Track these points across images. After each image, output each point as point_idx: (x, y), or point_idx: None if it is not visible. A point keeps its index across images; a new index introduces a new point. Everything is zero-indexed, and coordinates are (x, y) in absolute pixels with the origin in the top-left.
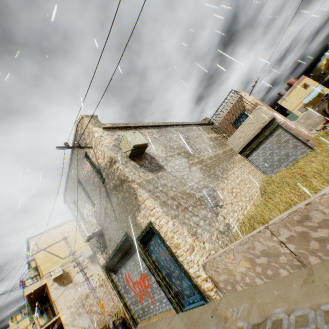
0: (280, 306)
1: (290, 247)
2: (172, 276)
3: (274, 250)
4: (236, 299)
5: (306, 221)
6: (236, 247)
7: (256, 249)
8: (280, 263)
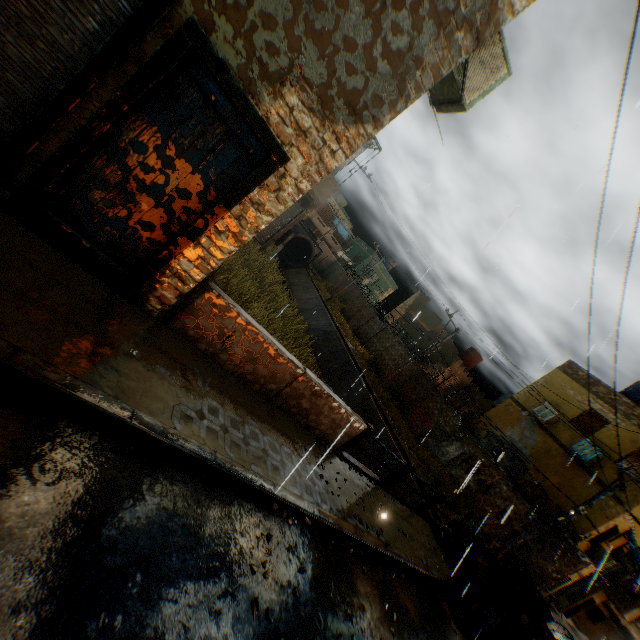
0: (255, 421)
1: (287, 390)
2: (112, 182)
3: (281, 381)
4: (195, 358)
5: (316, 397)
6: (272, 345)
7: (276, 366)
8: (265, 385)
